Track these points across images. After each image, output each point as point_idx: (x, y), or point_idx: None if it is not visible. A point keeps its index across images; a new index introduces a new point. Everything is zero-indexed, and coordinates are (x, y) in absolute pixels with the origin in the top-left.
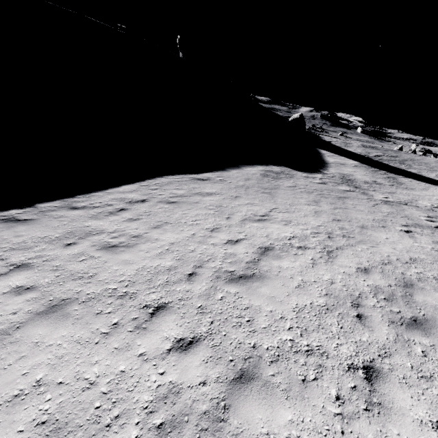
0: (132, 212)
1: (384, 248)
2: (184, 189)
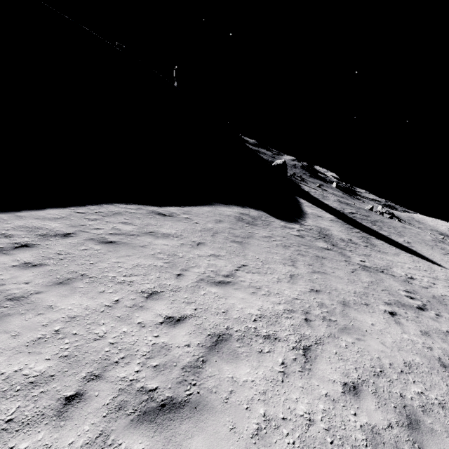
0: (37, 252)
1: (373, 343)
2: (134, 225)
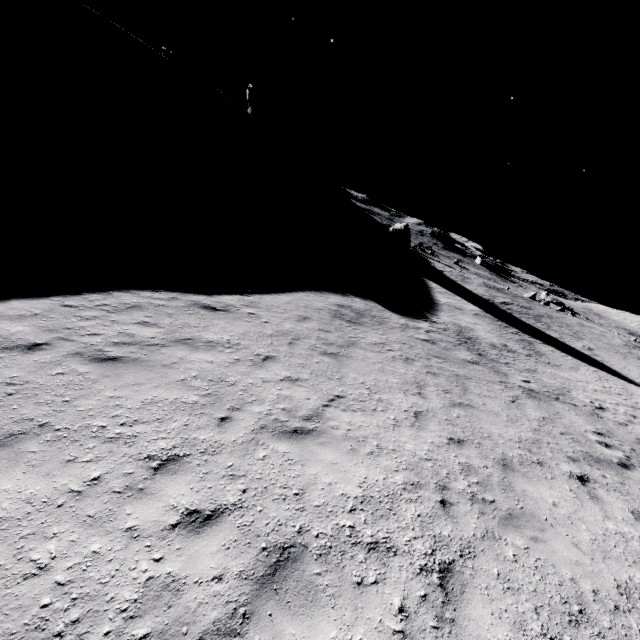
0: None
1: (560, 546)
2: (159, 327)
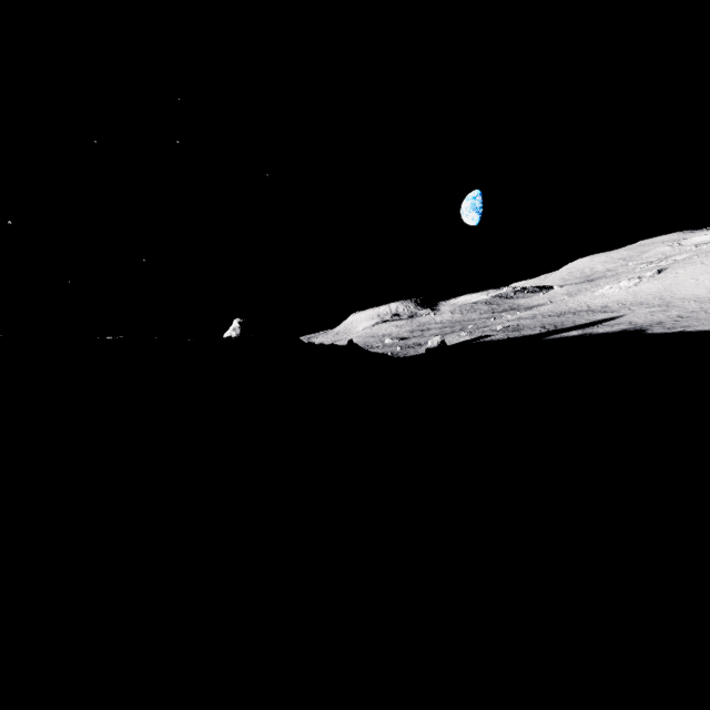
0: None
1: None
2: None
